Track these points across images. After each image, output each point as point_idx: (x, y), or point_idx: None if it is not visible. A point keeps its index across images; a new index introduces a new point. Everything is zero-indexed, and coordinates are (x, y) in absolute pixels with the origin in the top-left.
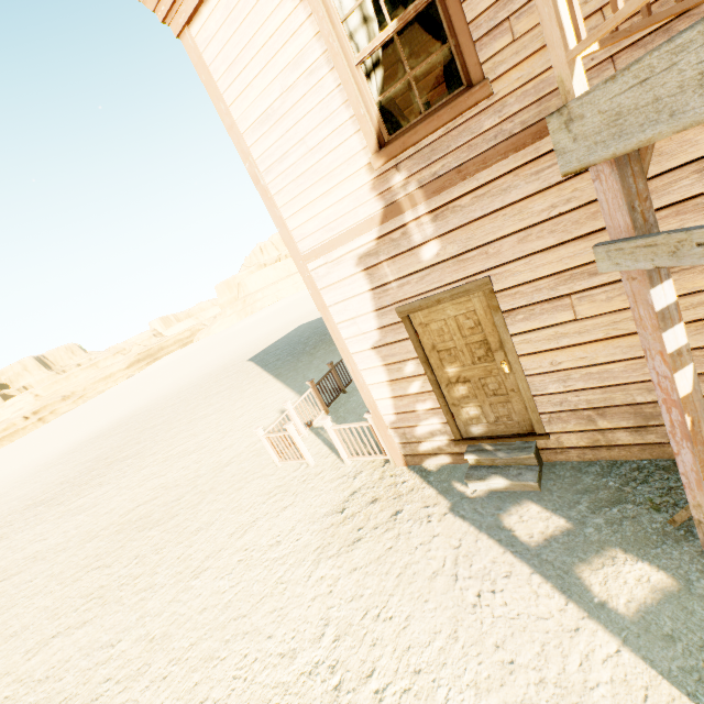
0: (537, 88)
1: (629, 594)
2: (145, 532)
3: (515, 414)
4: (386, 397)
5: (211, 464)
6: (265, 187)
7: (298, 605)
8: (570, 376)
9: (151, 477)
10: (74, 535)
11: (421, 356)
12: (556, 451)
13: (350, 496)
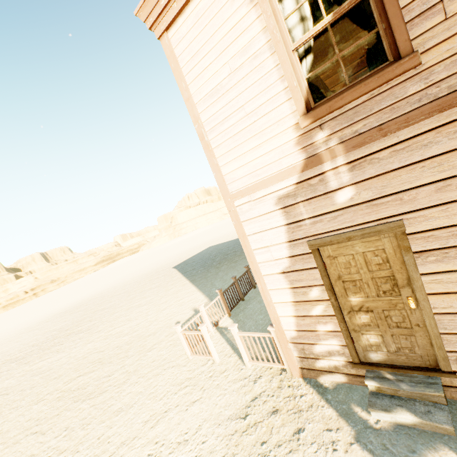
0: None
1: None
2: (78, 404)
3: (418, 347)
4: (290, 315)
5: (138, 347)
6: (208, 142)
7: None
8: None
9: (93, 351)
10: (27, 394)
11: (327, 284)
12: None
13: (251, 401)
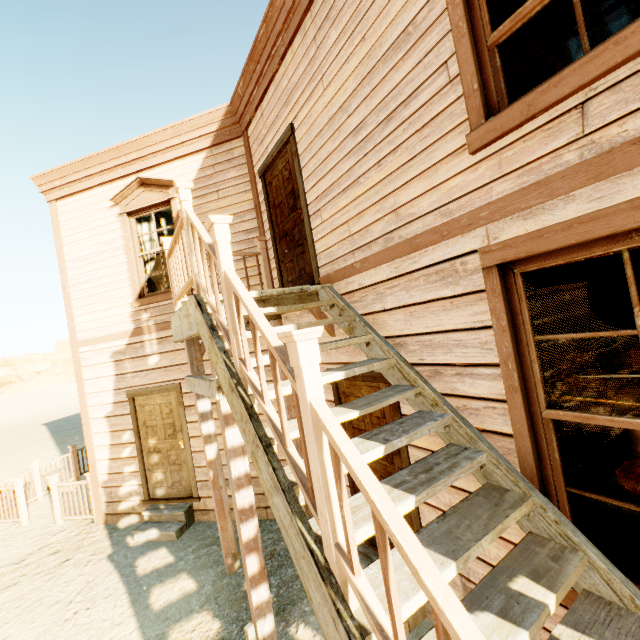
0: None
1: (168, 598)
2: None
3: (184, 480)
4: (106, 458)
5: None
6: (69, 293)
7: None
8: None
9: None
10: None
11: (135, 428)
12: (203, 512)
13: (38, 550)
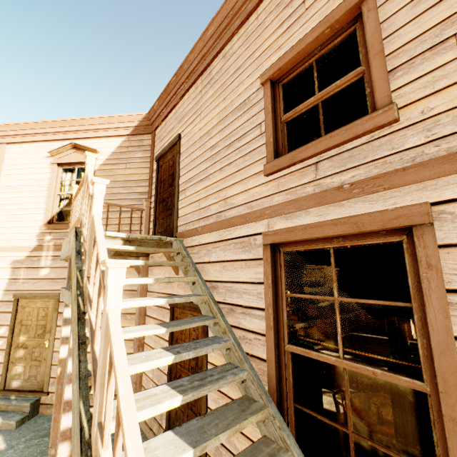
0: None
1: None
2: None
3: (40, 375)
4: None
5: None
6: None
7: None
8: None
9: None
10: None
11: (12, 325)
12: (48, 406)
13: None
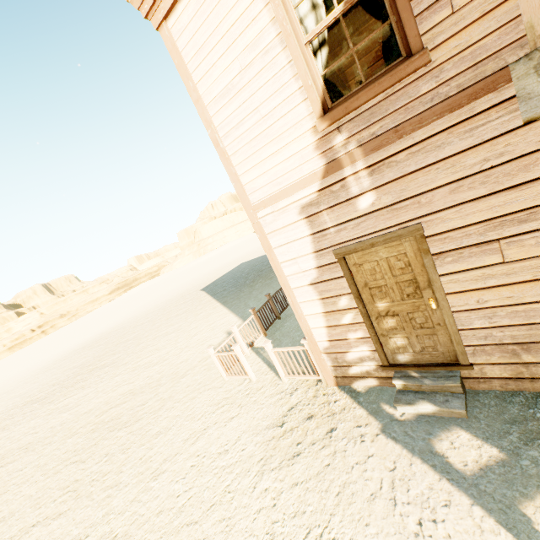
0: (474, 54)
1: None
2: (115, 433)
3: (440, 345)
4: (321, 326)
5: (170, 375)
6: (223, 149)
7: (245, 516)
8: (496, 313)
9: (122, 384)
10: (59, 430)
11: (354, 292)
12: (478, 380)
13: (288, 411)
